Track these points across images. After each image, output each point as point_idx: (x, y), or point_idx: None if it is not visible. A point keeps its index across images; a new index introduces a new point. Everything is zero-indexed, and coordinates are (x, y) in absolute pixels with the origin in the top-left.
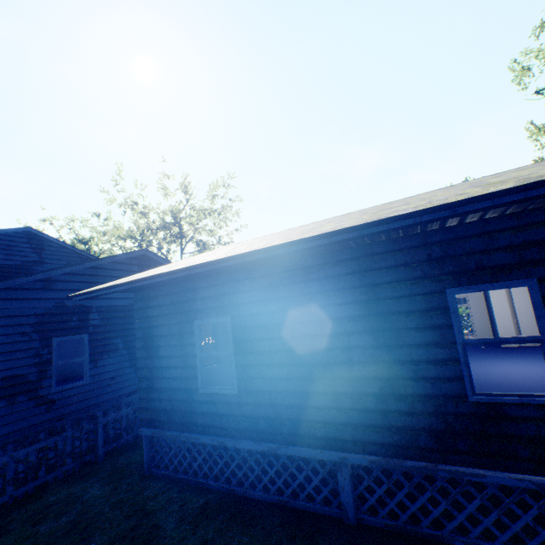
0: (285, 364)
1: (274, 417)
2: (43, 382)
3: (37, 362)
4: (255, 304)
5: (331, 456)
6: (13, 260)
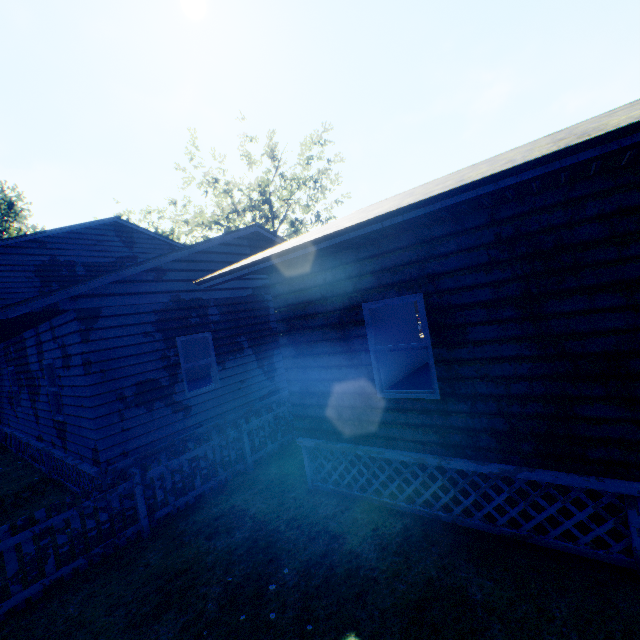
0: (527, 358)
1: (506, 431)
2: (176, 387)
3: (166, 365)
4: (468, 271)
5: (622, 487)
6: (106, 257)
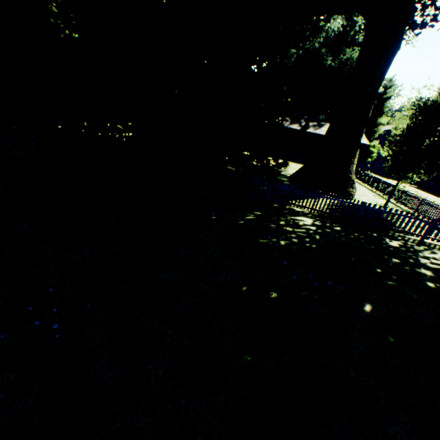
0: None
1: None
2: None
3: None
4: None
5: None
6: None
